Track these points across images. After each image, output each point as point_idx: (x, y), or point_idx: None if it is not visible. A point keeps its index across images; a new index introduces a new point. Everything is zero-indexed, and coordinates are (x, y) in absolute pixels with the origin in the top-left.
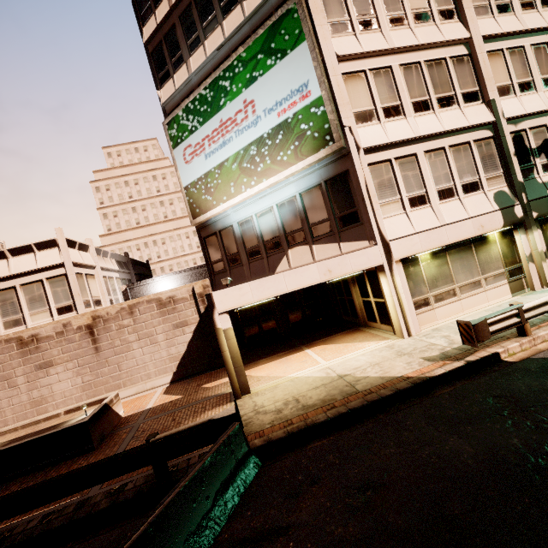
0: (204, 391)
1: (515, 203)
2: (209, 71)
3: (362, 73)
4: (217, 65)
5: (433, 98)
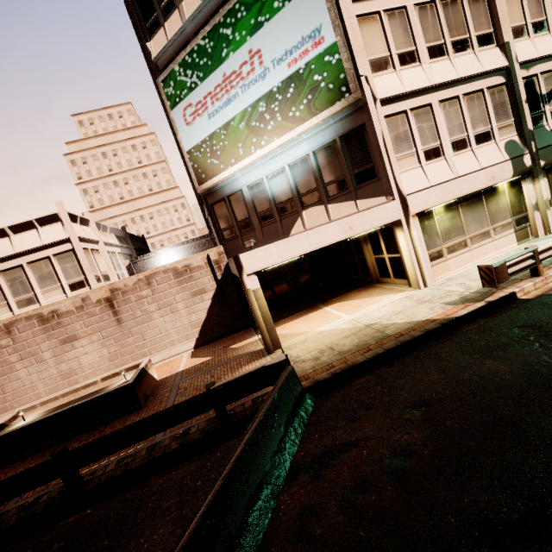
0: (233, 351)
1: (525, 152)
2: (206, 17)
3: (376, 14)
4: (215, 10)
5: (448, 42)
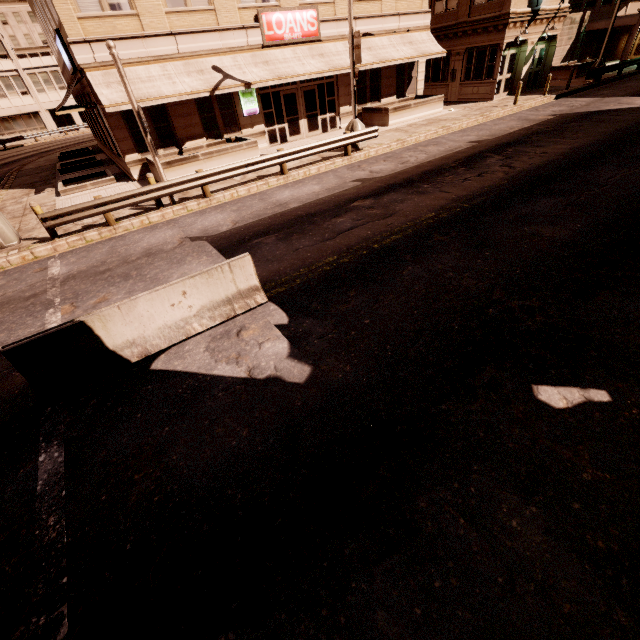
0: None
1: None
2: None
3: None
4: None
5: None
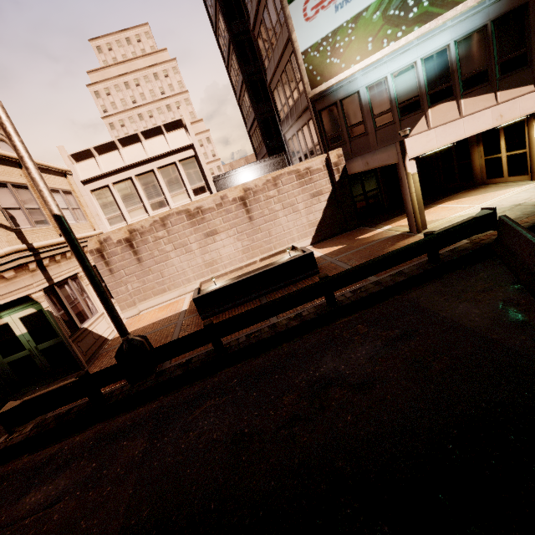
0: (366, 239)
1: None
2: None
3: None
4: None
5: None
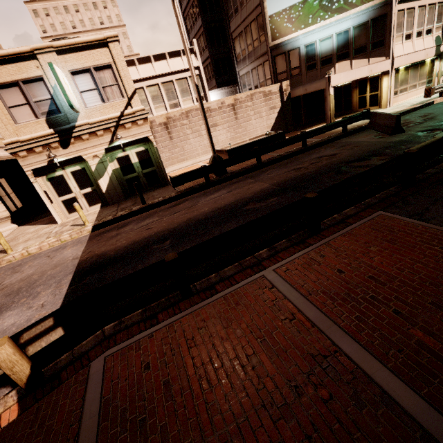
0: None
1: (442, 43)
2: None
3: None
4: None
5: None
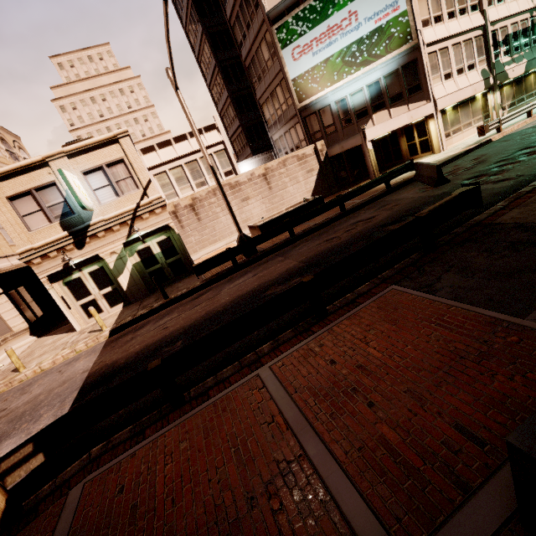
0: None
1: (490, 76)
2: None
3: None
4: None
5: (457, 9)
